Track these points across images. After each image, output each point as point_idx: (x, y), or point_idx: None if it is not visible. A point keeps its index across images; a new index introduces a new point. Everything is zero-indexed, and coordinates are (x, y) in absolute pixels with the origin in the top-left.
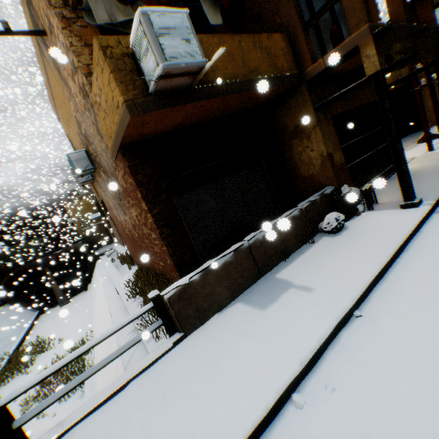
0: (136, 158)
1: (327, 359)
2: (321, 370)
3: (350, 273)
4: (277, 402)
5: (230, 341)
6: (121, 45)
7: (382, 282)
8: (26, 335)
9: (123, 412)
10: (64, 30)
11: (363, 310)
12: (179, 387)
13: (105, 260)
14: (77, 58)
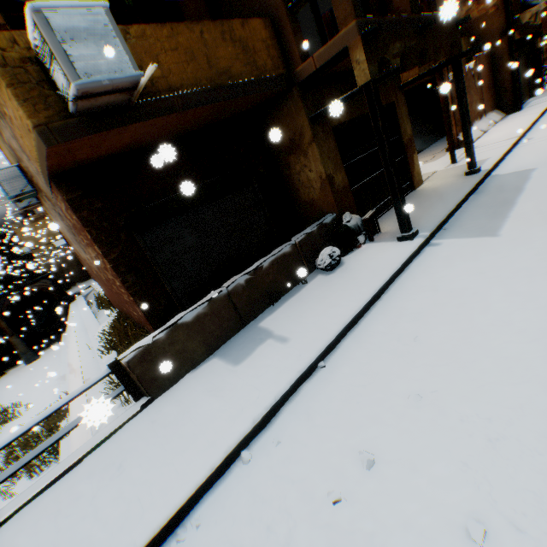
0: (79, 188)
1: (283, 414)
2: (275, 424)
3: (327, 320)
4: (225, 461)
5: (195, 403)
6: (18, 46)
7: (355, 329)
8: None
9: (75, 488)
10: None
11: (329, 360)
12: (136, 456)
13: (81, 303)
14: None
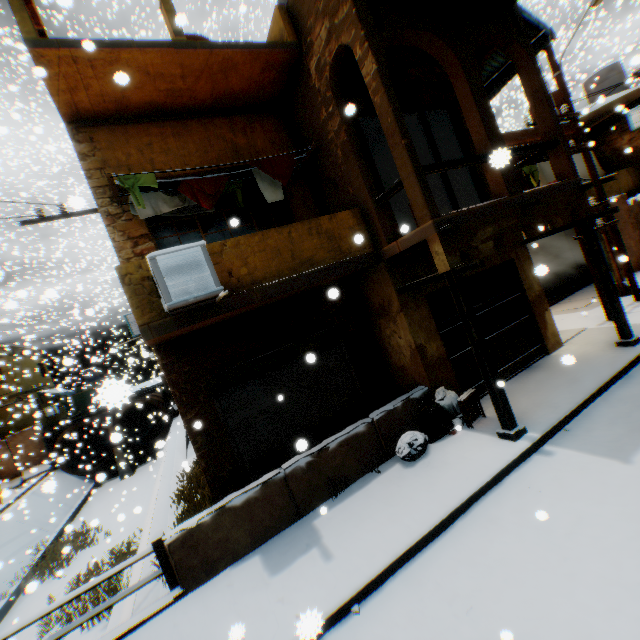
0: (173, 354)
1: None
2: None
3: (379, 541)
4: None
5: (218, 615)
6: (142, 269)
7: (410, 563)
8: (72, 518)
9: None
10: (108, 226)
11: (366, 603)
12: None
13: (181, 423)
14: (118, 253)
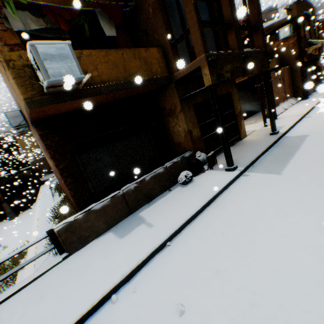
0: (47, 128)
1: (141, 273)
2: (135, 279)
3: (176, 216)
4: (101, 300)
5: (93, 260)
6: (22, 58)
7: (192, 223)
8: None
9: (13, 307)
10: None
11: (173, 241)
12: (52, 290)
13: (47, 186)
14: None
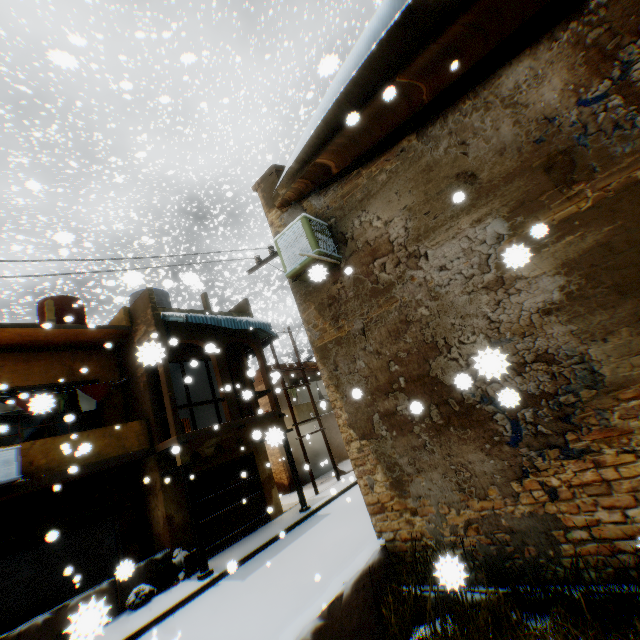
0: None
1: None
2: None
3: None
4: None
5: None
6: None
7: None
8: None
9: None
10: None
11: None
12: None
13: None
14: None
